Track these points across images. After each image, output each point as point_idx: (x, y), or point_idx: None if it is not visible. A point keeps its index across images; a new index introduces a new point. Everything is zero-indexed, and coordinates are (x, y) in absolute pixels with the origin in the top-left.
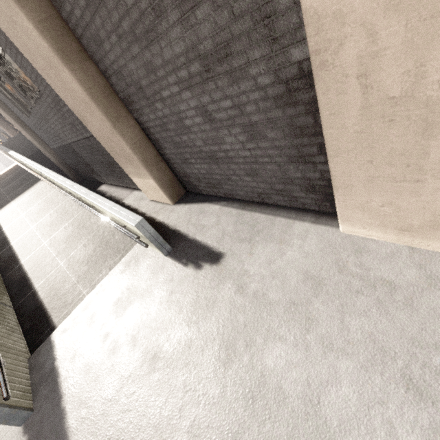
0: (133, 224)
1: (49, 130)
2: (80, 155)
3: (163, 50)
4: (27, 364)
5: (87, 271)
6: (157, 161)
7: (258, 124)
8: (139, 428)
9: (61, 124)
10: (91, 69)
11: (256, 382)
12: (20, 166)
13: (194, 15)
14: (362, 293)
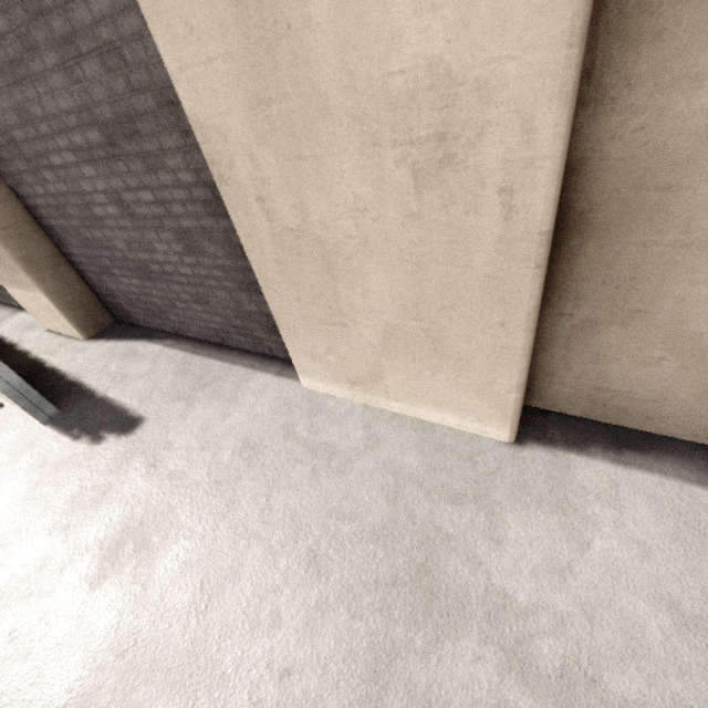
0: None
1: None
2: None
3: (43, 98)
4: None
5: None
6: (56, 263)
7: (192, 233)
8: None
9: None
10: None
11: (132, 599)
12: None
13: (80, 68)
14: (301, 462)
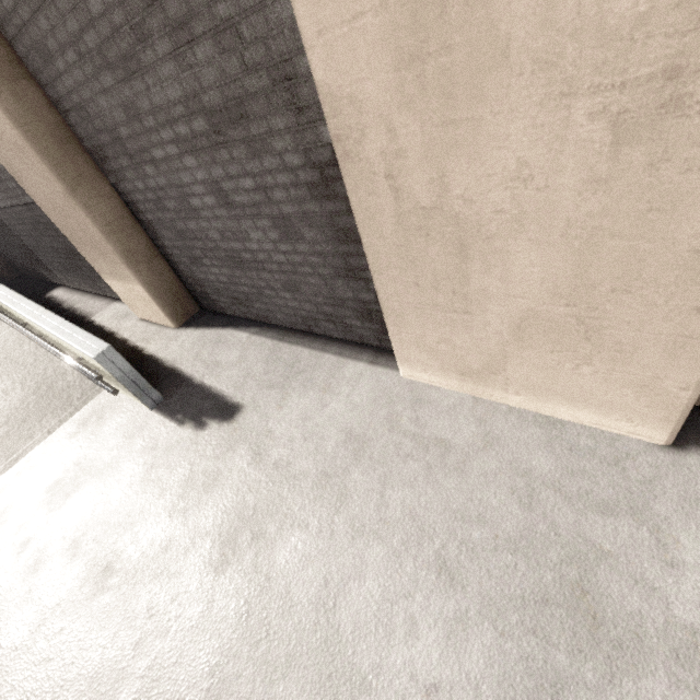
0: (92, 355)
1: None
2: (14, 231)
3: (152, 90)
4: None
5: (5, 435)
6: (151, 256)
7: (291, 219)
8: (63, 685)
9: None
10: (31, 93)
11: (257, 589)
12: None
13: (192, 52)
14: (412, 458)
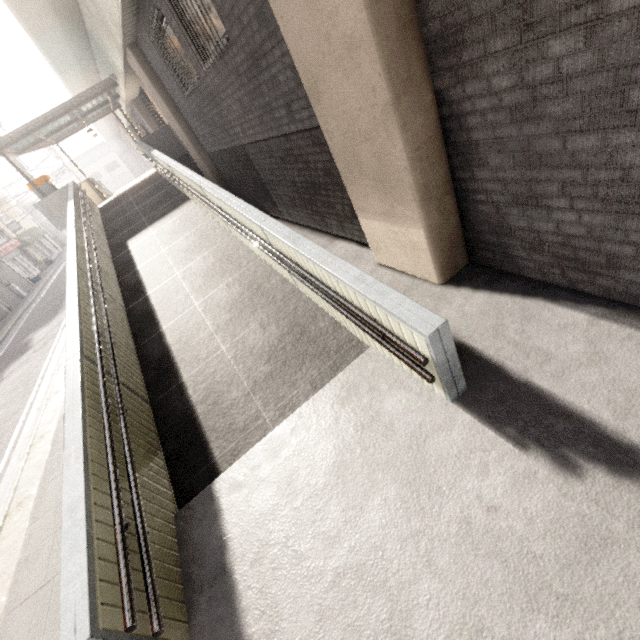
0: (424, 331)
1: (215, 121)
2: (255, 166)
3: None
4: (174, 527)
5: (269, 375)
6: (444, 192)
7: None
8: None
9: (244, 107)
10: None
11: None
12: (166, 174)
13: None
14: None
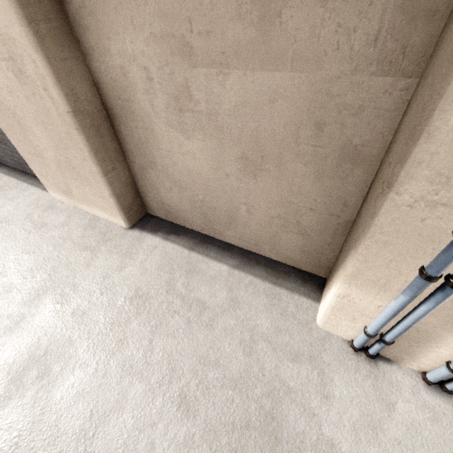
0: None
1: None
2: None
3: None
4: None
5: None
6: None
7: None
8: None
9: None
10: None
11: None
12: None
13: None
14: (25, 230)
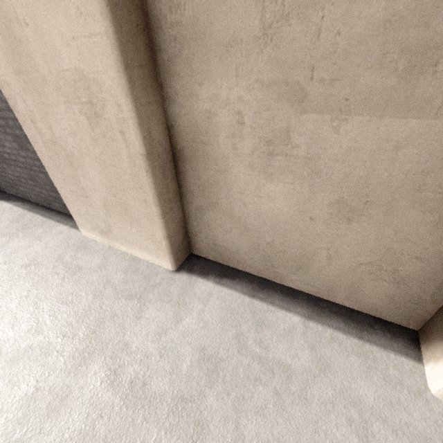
0: None
1: None
2: None
3: None
4: None
5: None
6: None
7: (21, 138)
8: None
9: None
10: None
11: None
12: None
13: None
14: (58, 274)
